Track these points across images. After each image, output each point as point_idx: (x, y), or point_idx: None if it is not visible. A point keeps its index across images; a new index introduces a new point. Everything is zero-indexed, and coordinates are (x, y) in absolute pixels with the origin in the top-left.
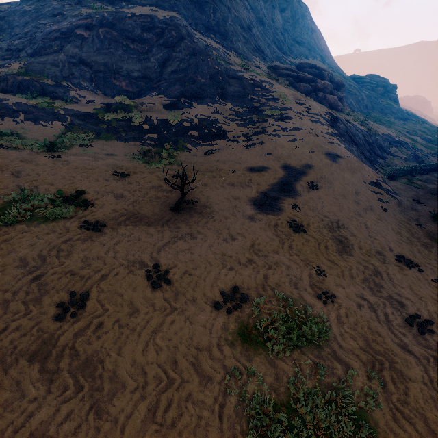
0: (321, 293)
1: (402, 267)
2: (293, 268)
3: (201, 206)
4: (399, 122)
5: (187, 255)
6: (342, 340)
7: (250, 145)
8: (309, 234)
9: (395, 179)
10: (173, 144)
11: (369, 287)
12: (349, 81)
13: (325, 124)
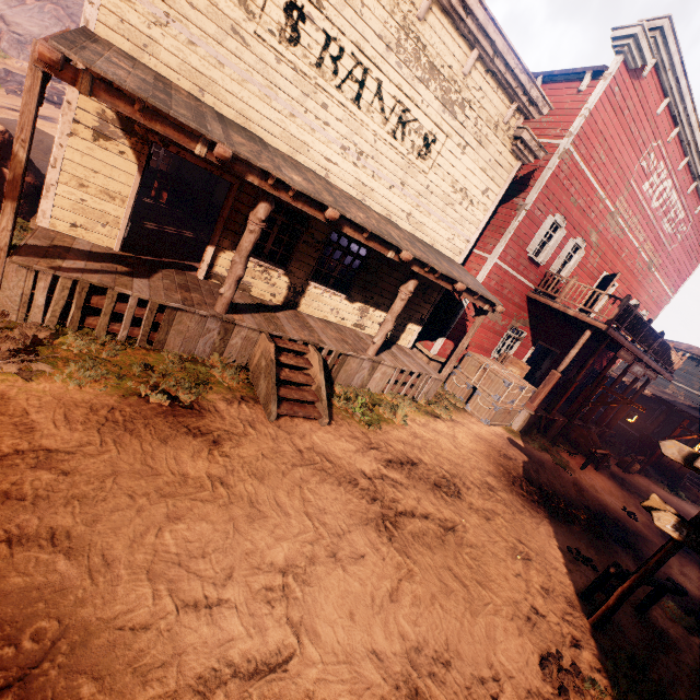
0: None
1: None
2: None
3: None
4: None
5: None
6: None
7: None
8: None
9: None
10: None
11: None
12: None
13: None
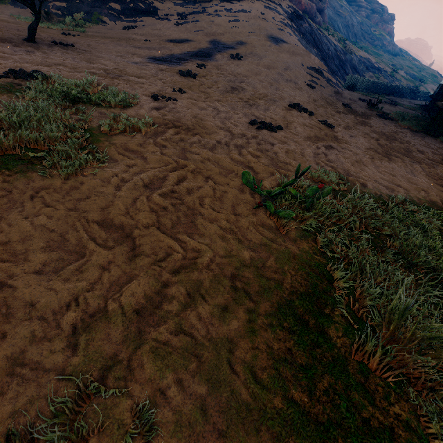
0: (160, 96)
1: (291, 109)
2: (145, 84)
3: (76, 49)
4: (387, 56)
5: (0, 54)
6: (144, 112)
7: (181, 23)
8: (199, 79)
9: (354, 90)
10: (85, 15)
11: (233, 107)
12: (342, 2)
13: (282, 15)
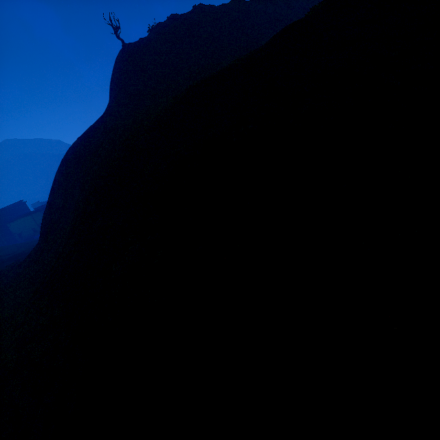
0: None
1: None
2: None
3: None
4: None
5: None
6: None
7: None
8: None
9: None
10: None
11: None
12: None
13: None
